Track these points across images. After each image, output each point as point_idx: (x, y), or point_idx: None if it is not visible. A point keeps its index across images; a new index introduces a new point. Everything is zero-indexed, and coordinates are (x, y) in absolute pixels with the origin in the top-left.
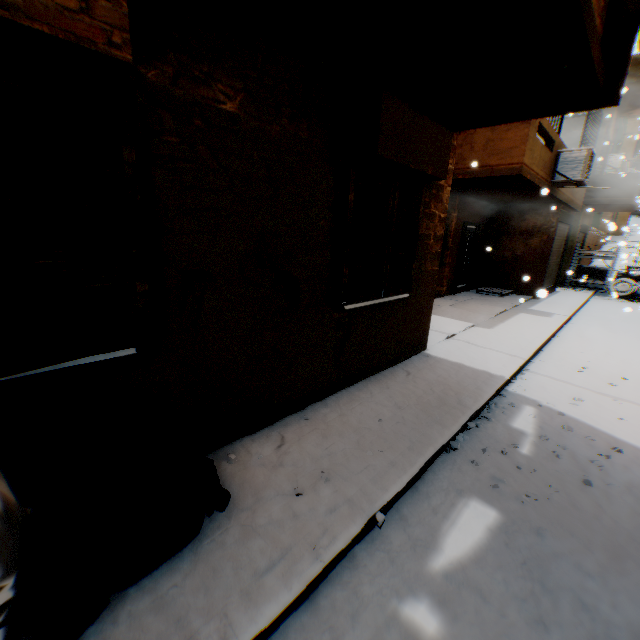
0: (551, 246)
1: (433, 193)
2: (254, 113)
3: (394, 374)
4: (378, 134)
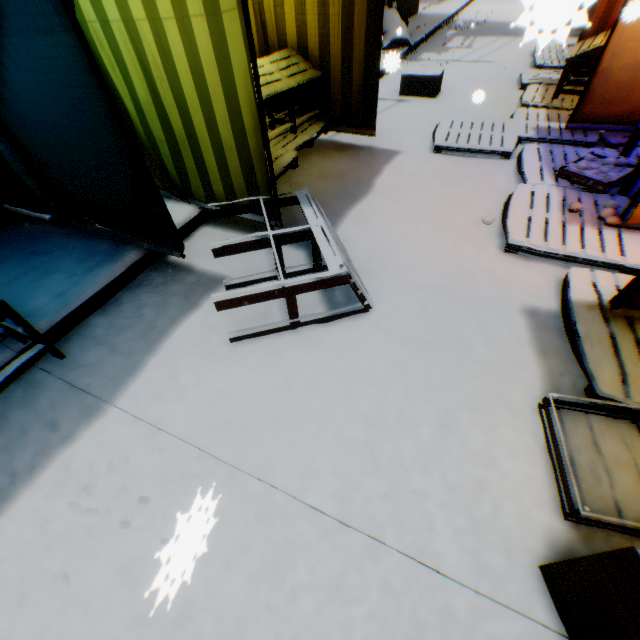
0: None
1: None
2: None
3: (414, 19)
4: None
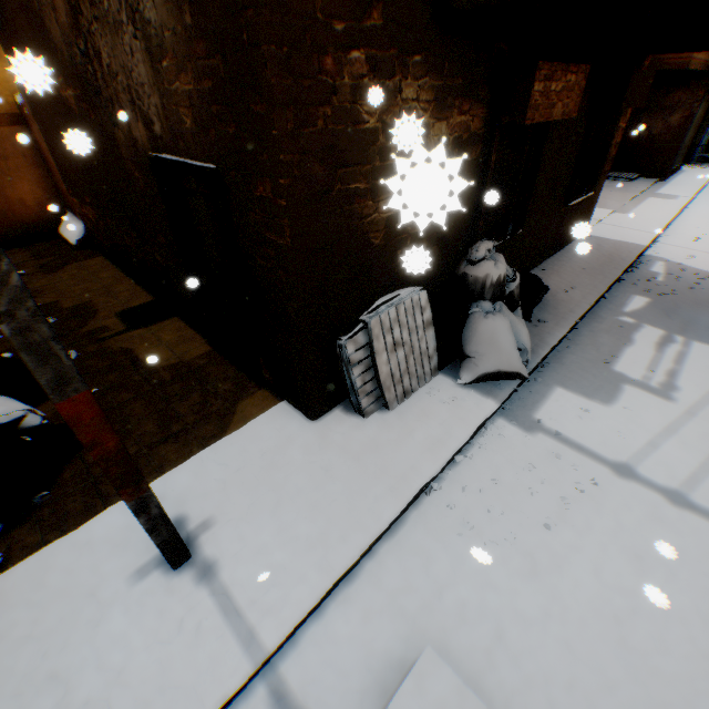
0: (689, 124)
1: (622, 112)
2: None
3: (574, 247)
4: (622, 99)
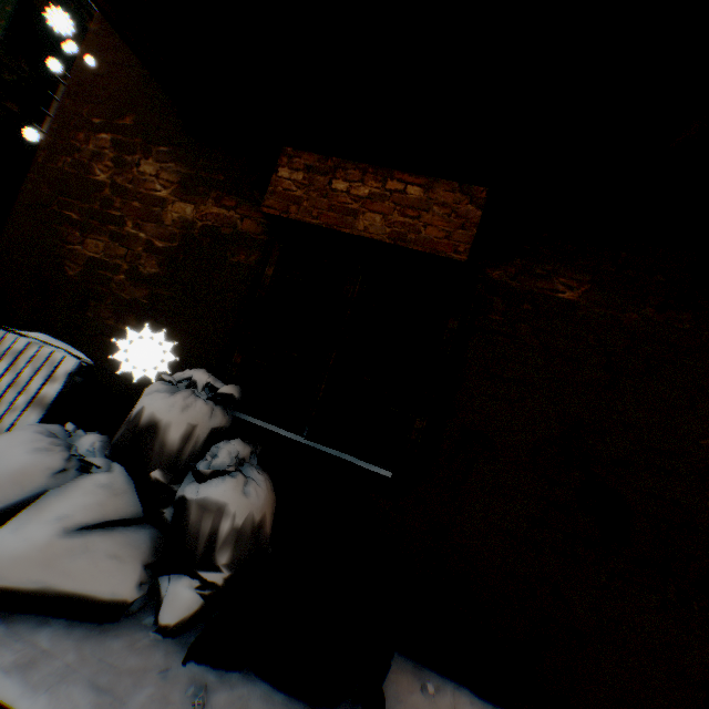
0: None
1: None
2: (599, 300)
3: None
4: None
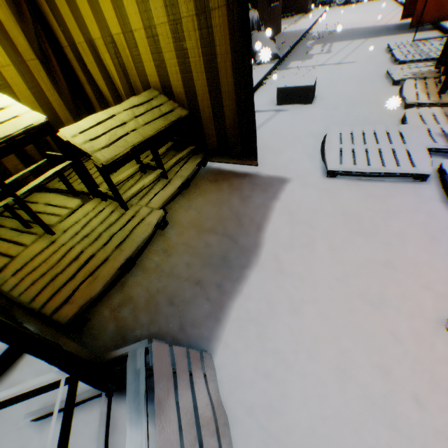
0: None
1: None
2: None
3: (279, 36)
4: None
